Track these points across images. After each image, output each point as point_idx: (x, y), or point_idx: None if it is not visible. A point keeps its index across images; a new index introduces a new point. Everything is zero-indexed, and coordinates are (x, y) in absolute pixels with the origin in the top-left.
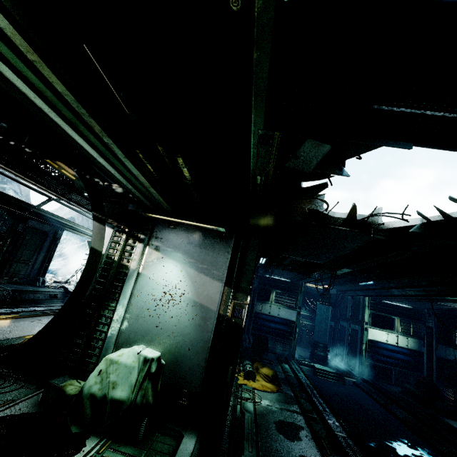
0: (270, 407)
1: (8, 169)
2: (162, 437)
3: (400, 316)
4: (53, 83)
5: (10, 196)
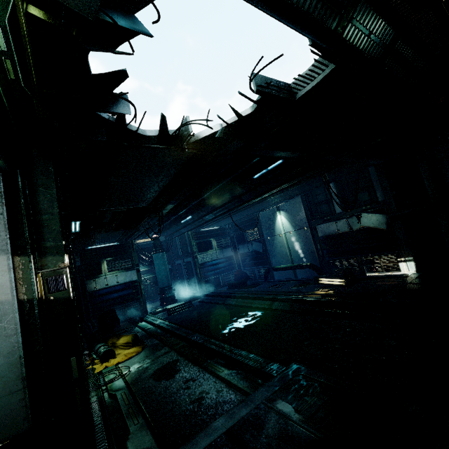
0: (142, 367)
1: None
2: None
3: (215, 237)
4: None
5: None
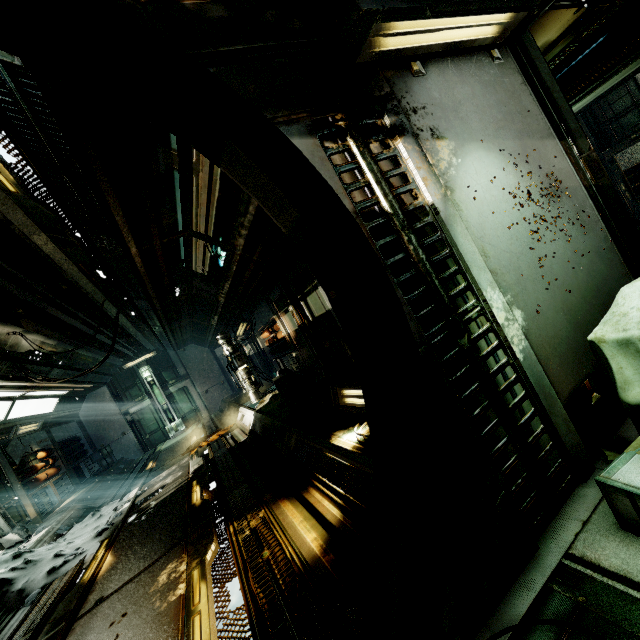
0: None
1: None
2: None
3: None
4: None
5: None
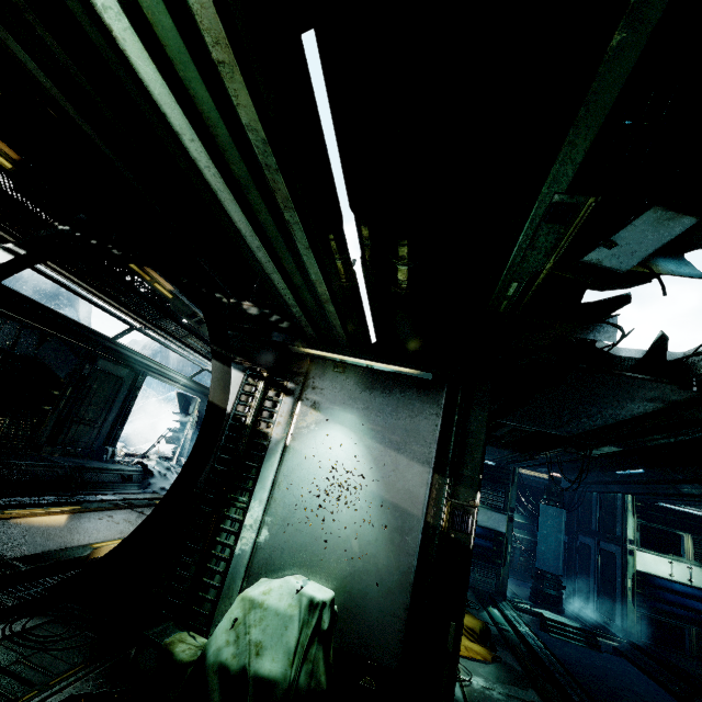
0: (489, 691)
1: (81, 282)
2: None
3: (693, 532)
4: (238, 108)
5: (77, 322)
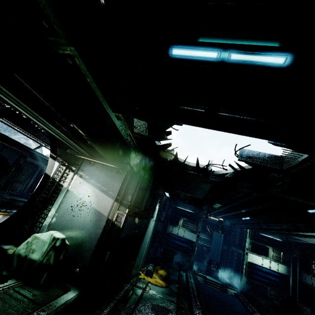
0: (155, 295)
1: (17, 126)
2: (56, 288)
3: (273, 246)
4: (3, 89)
5: (18, 142)
